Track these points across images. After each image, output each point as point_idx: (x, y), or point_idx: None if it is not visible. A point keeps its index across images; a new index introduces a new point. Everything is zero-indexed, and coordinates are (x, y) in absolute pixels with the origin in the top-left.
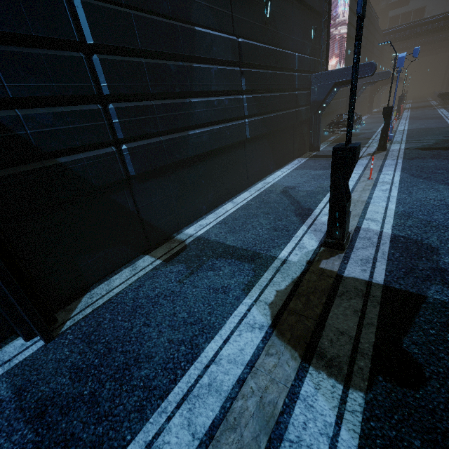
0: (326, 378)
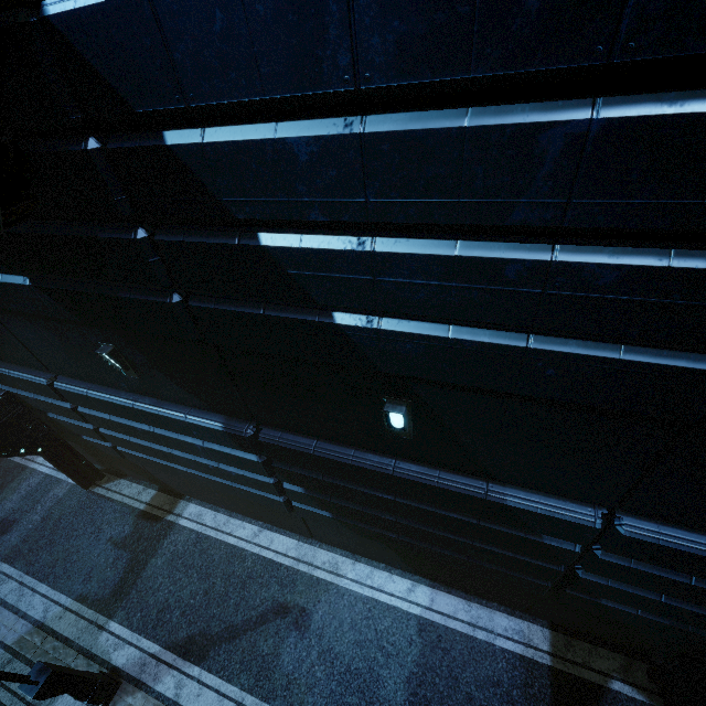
0: None
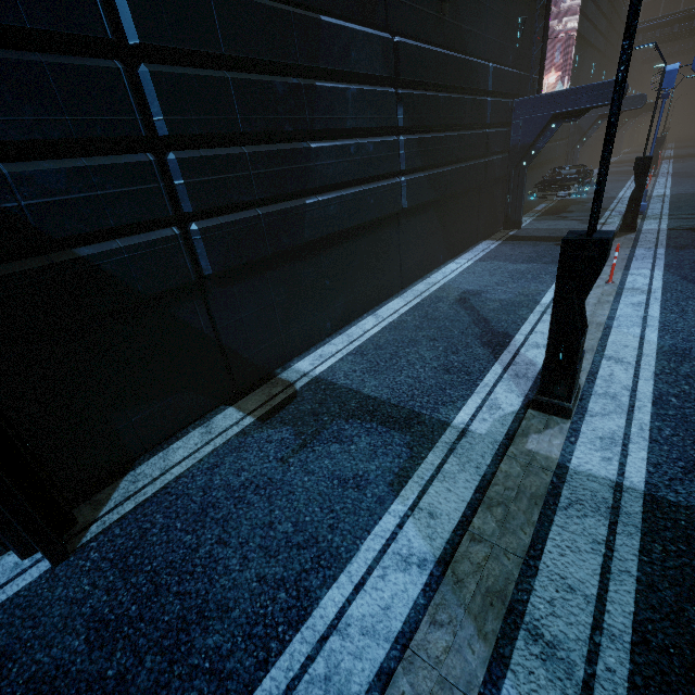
0: (544, 686)
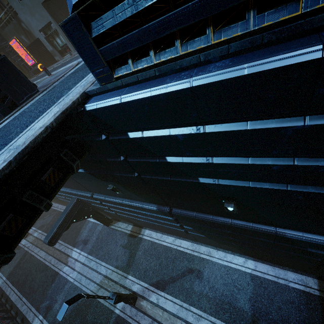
0: (96, 289)
